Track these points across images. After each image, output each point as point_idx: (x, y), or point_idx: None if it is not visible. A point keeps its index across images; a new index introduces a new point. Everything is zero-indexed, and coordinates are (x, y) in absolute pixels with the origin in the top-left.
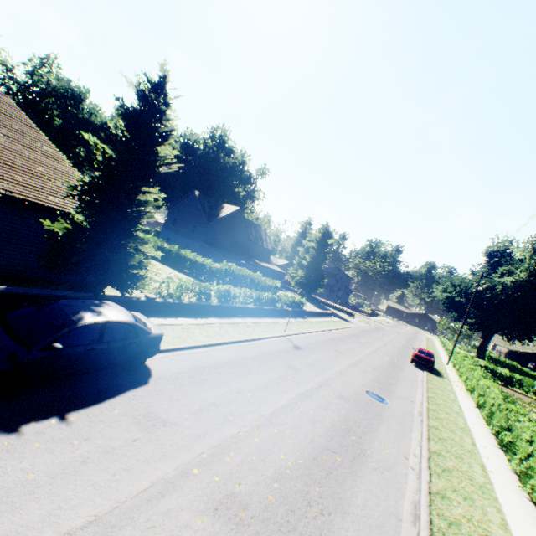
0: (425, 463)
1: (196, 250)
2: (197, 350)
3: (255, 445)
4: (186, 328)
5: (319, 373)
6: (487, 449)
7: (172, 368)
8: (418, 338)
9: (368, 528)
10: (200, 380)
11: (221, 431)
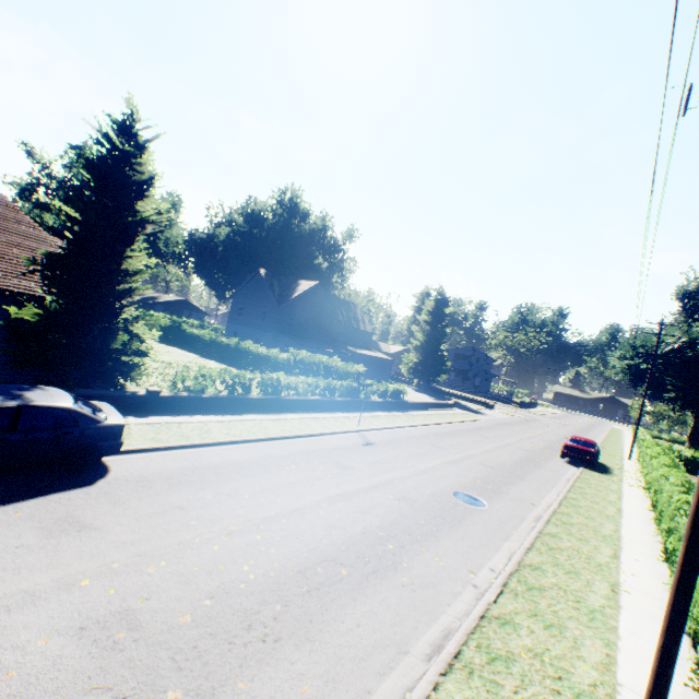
0: (501, 579)
1: (268, 343)
2: (199, 449)
3: (209, 554)
4: (198, 426)
5: (384, 472)
6: (640, 563)
7: (143, 469)
8: (595, 430)
9: (335, 660)
10: (178, 481)
11: (165, 538)
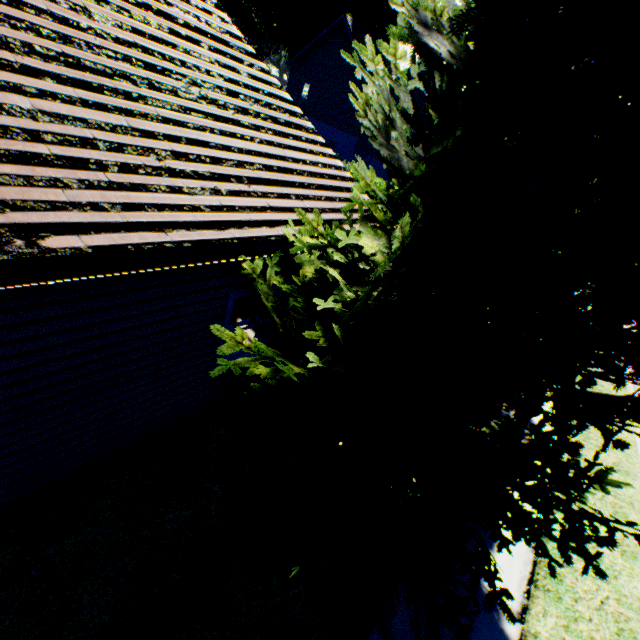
0: None
1: (348, 152)
2: None
3: None
4: None
5: None
6: None
7: None
8: None
9: None
10: None
11: None
